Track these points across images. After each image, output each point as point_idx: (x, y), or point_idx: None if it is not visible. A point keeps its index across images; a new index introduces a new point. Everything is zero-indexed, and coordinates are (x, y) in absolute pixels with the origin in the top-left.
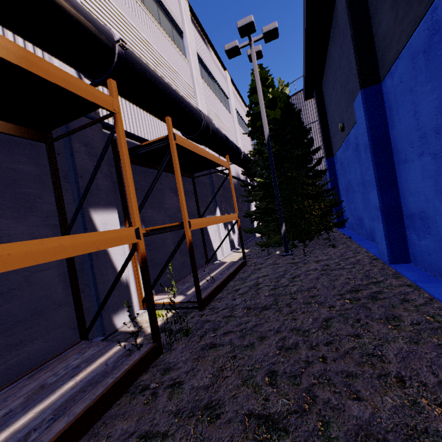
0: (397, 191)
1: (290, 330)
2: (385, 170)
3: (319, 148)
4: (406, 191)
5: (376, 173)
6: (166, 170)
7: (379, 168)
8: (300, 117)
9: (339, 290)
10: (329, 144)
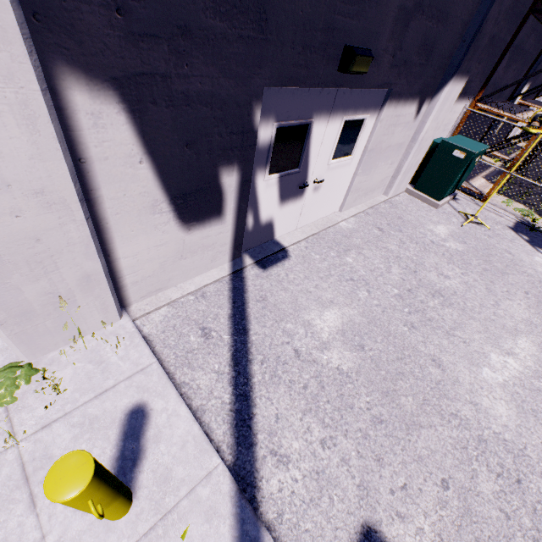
0: None
1: None
2: None
3: None
4: None
5: None
6: None
7: None
8: None
9: None
10: None
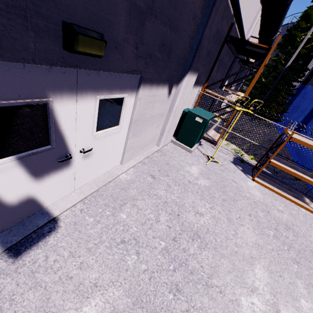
0: (308, 123)
1: (255, 138)
2: (312, 114)
3: (303, 81)
4: (309, 124)
5: (308, 113)
6: (240, 64)
7: (310, 113)
8: (310, 59)
9: (267, 138)
10: (310, 77)
